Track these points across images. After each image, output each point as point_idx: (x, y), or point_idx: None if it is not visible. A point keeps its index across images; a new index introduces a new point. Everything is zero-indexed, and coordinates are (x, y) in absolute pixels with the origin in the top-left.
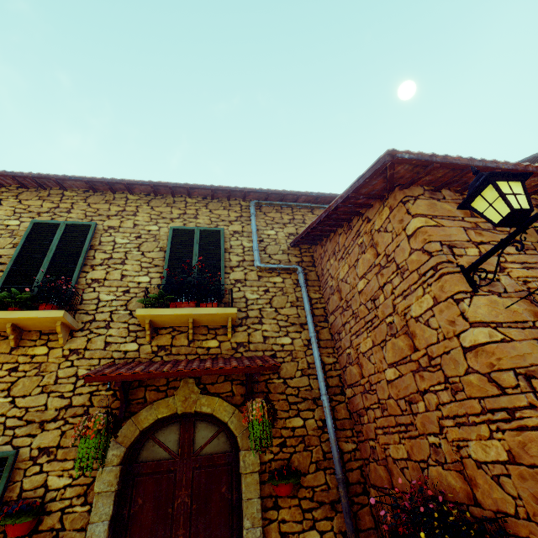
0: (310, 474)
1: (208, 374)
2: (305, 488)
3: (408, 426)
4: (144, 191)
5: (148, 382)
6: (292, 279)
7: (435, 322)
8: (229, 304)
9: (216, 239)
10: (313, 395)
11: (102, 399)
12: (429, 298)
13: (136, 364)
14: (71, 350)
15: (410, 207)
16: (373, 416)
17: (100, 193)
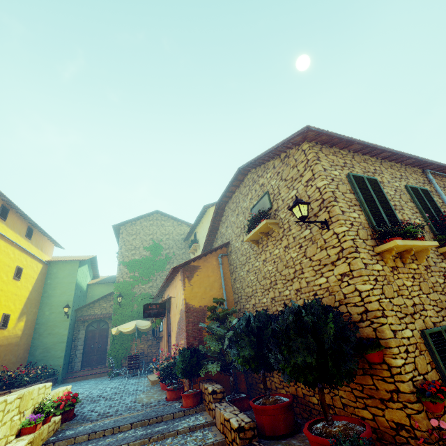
0: None
1: None
2: None
3: None
4: (378, 155)
5: None
6: None
7: None
8: None
9: (429, 196)
10: None
11: None
12: None
13: None
14: (425, 266)
15: None
16: None
17: (356, 154)
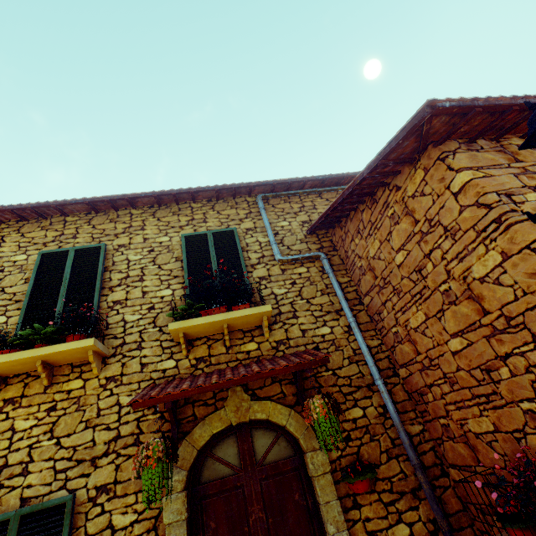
0: (383, 465)
1: (260, 378)
2: (381, 481)
3: (489, 396)
4: (147, 203)
5: (194, 397)
6: (317, 267)
7: (508, 278)
8: (259, 303)
9: (231, 240)
10: (366, 382)
11: (151, 424)
12: (496, 254)
13: (179, 381)
14: (108, 379)
15: (451, 162)
16: (440, 392)
17: (102, 213)
